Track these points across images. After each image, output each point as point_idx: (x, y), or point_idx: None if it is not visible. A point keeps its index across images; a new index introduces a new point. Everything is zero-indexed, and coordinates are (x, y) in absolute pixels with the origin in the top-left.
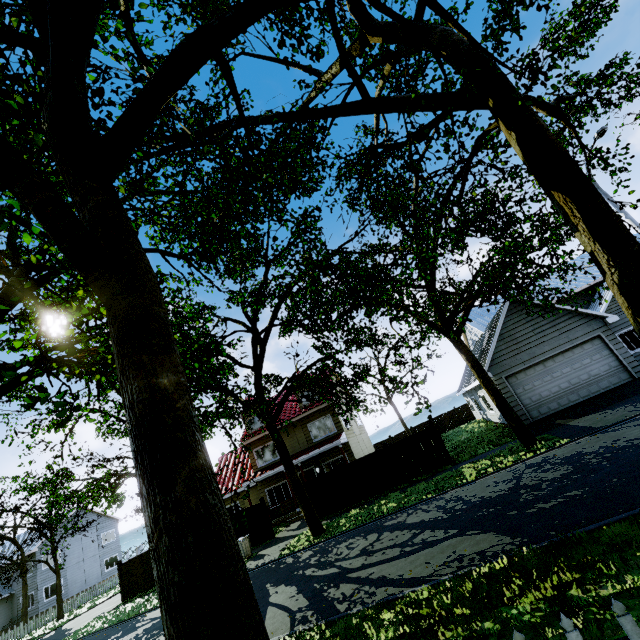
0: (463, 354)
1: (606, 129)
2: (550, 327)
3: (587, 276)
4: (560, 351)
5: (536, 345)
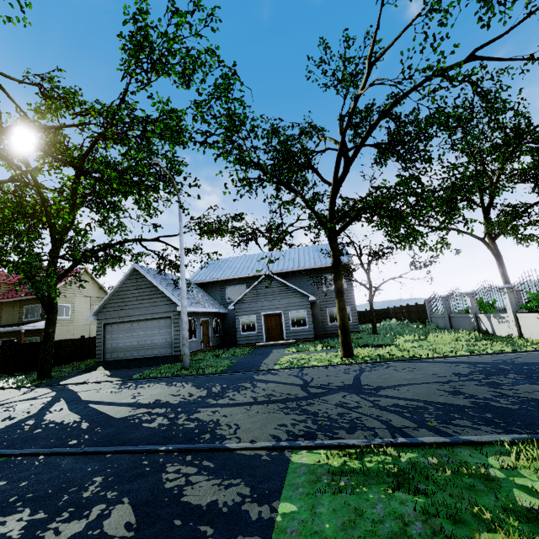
0: (39, 299)
1: (156, 162)
2: (148, 298)
3: (276, 265)
4: (146, 318)
5: (134, 308)
